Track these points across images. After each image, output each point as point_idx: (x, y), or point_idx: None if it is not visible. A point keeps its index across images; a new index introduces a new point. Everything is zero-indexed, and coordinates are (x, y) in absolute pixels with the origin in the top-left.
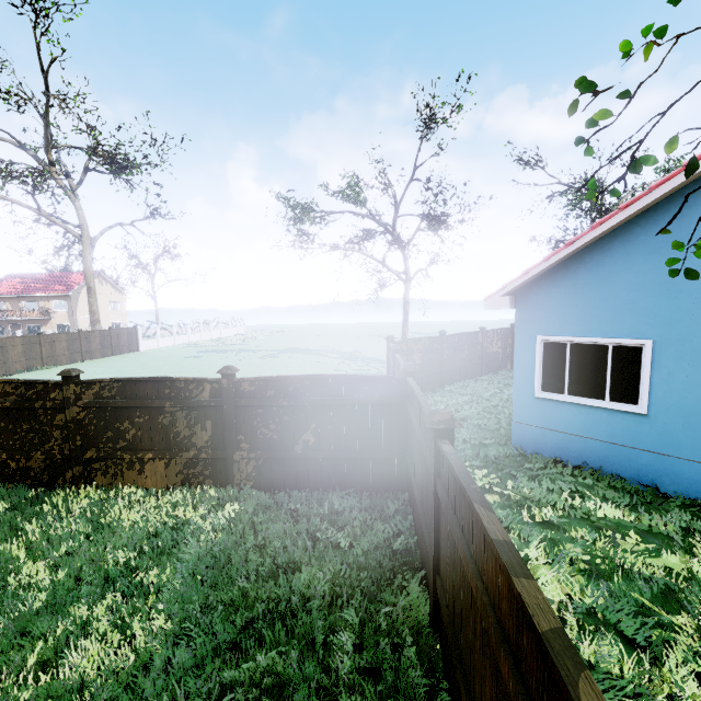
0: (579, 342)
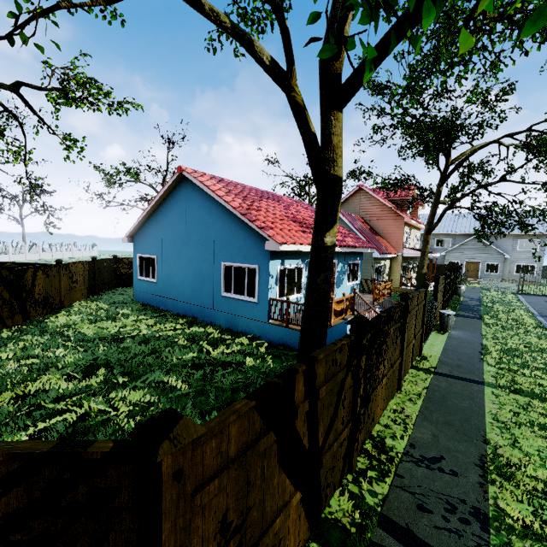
0: (145, 256)
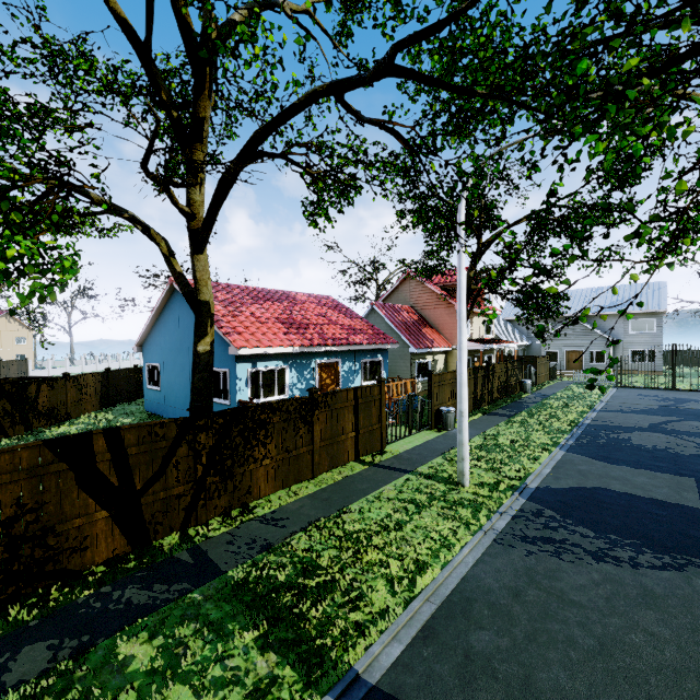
0: (152, 365)
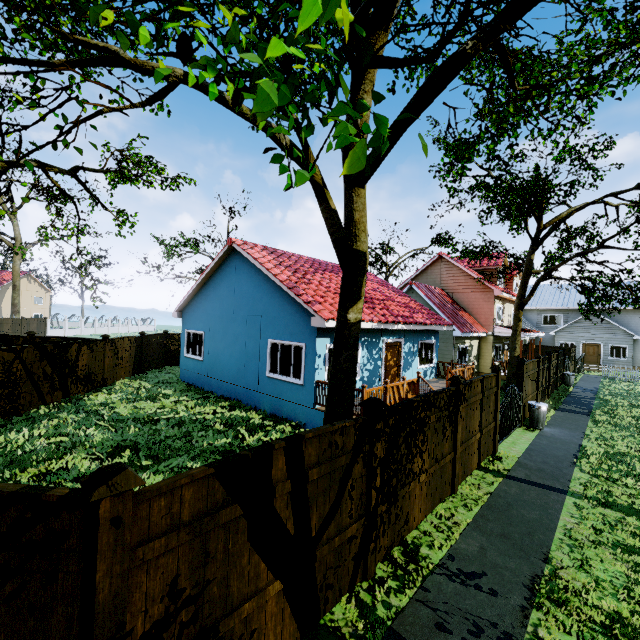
0: (193, 332)
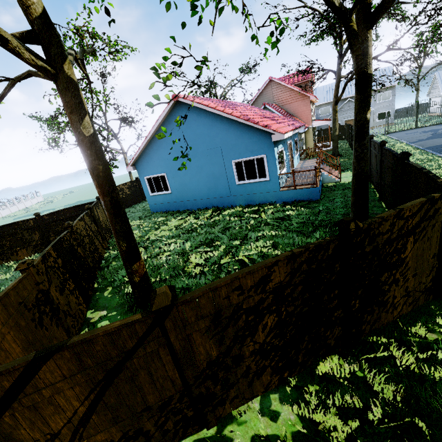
0: (153, 177)
